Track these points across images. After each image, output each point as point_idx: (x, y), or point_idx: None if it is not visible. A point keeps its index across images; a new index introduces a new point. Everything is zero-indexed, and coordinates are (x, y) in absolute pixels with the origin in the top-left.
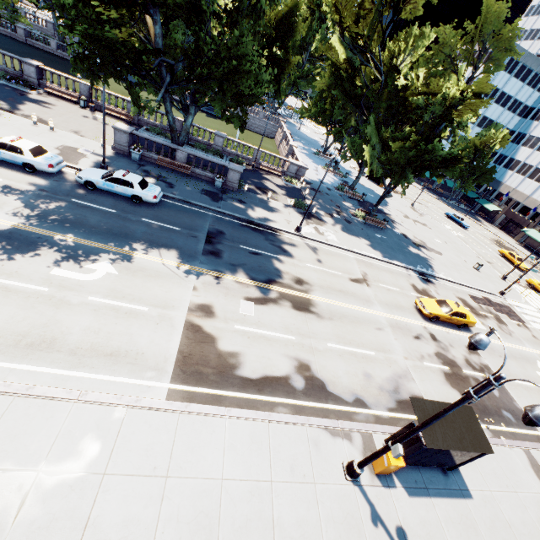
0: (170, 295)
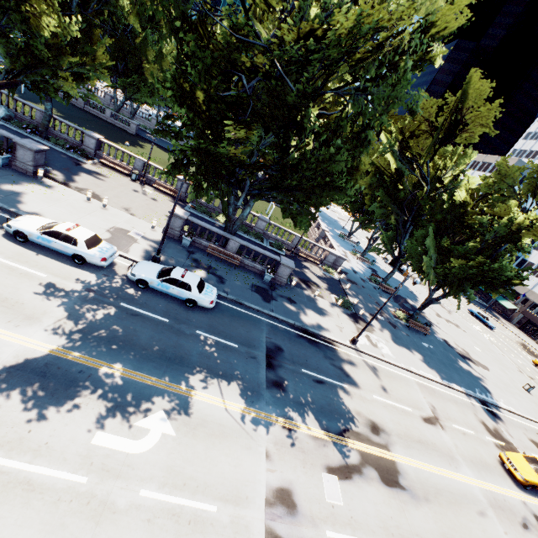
0: (240, 473)
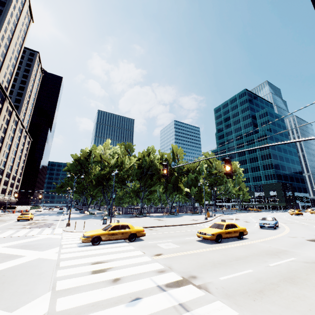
0: None
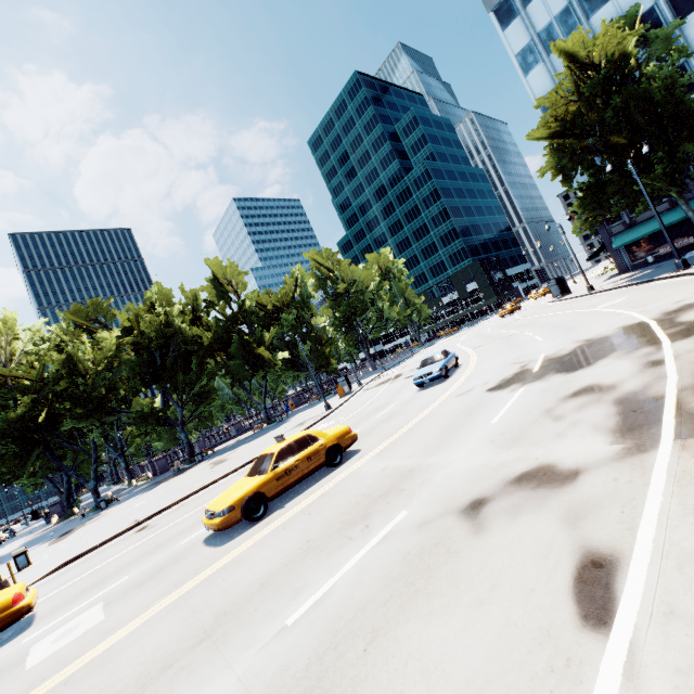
0: None
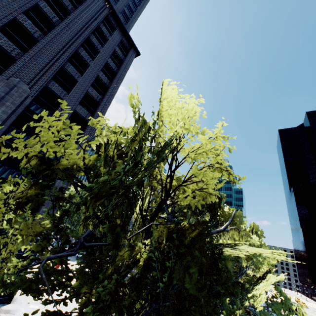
0: None
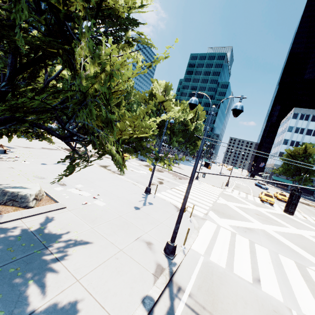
0: None
